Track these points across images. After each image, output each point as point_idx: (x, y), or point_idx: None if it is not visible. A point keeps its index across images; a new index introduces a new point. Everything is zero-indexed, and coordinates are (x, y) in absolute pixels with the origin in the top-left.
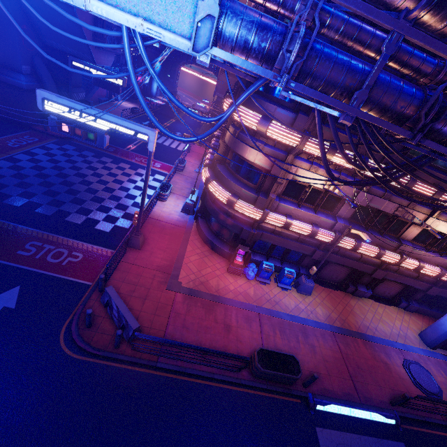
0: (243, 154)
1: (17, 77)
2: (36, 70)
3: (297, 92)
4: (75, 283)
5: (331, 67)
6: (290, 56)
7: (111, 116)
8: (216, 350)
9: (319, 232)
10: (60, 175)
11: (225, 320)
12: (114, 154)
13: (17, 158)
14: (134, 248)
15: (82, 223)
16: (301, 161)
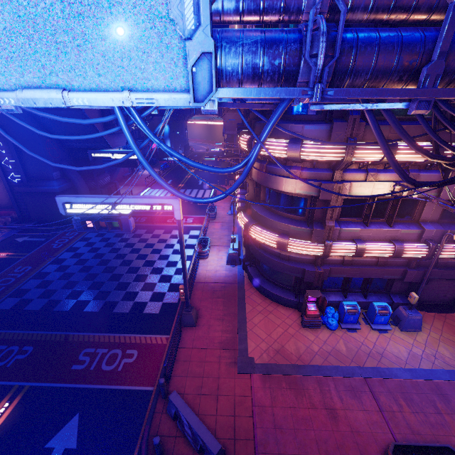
0: (279, 187)
1: (51, 184)
2: (65, 172)
3: (329, 100)
4: (135, 393)
5: (376, 52)
6: (317, 61)
7: (130, 198)
8: None
9: (405, 249)
10: (101, 263)
11: (324, 402)
12: (146, 223)
13: (62, 259)
14: (189, 327)
15: (130, 311)
16: (352, 173)
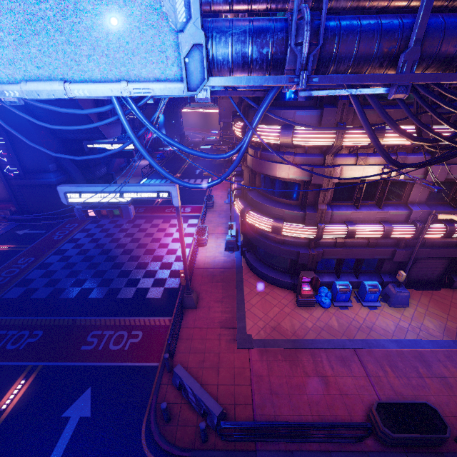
0: (273, 173)
1: (48, 176)
2: (61, 164)
3: (317, 86)
4: (142, 369)
5: (357, 39)
6: (302, 49)
7: (129, 186)
8: (324, 422)
9: (394, 230)
10: (103, 252)
11: (317, 371)
12: (145, 213)
13: (63, 249)
14: (190, 309)
15: (134, 296)
16: (343, 158)
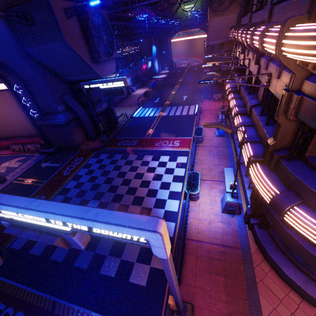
0: None
1: (58, 117)
2: (68, 105)
3: None
4: None
5: None
6: None
7: (58, 214)
8: None
9: None
10: (96, 196)
11: None
12: (137, 147)
13: (67, 188)
14: None
15: (116, 275)
16: None
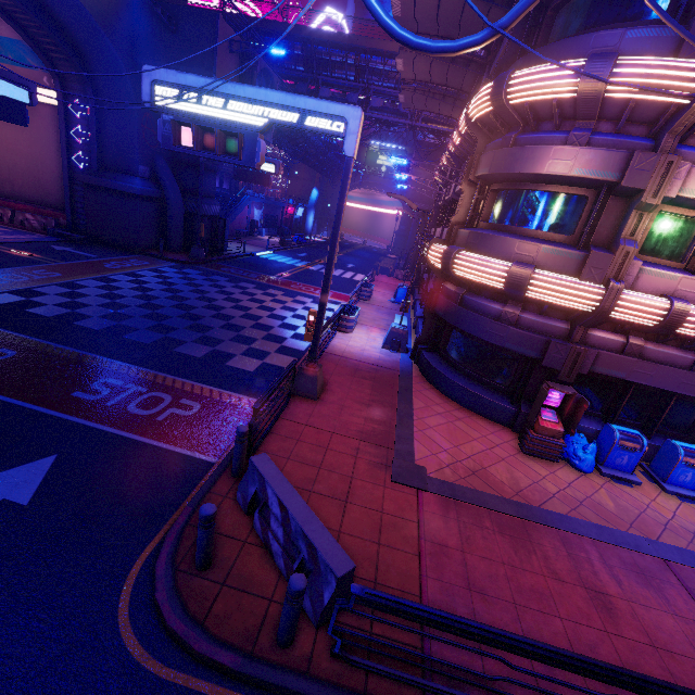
0: (537, 167)
1: (131, 181)
2: (157, 172)
3: None
4: (178, 458)
5: None
6: None
7: (273, 91)
8: (663, 680)
9: None
10: (174, 298)
11: (580, 575)
12: (258, 280)
13: (113, 279)
14: (304, 398)
15: (204, 357)
16: (693, 153)
